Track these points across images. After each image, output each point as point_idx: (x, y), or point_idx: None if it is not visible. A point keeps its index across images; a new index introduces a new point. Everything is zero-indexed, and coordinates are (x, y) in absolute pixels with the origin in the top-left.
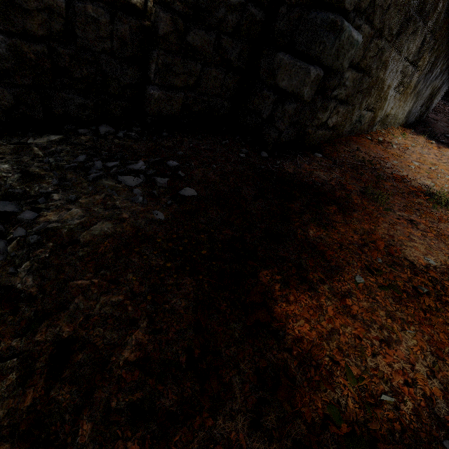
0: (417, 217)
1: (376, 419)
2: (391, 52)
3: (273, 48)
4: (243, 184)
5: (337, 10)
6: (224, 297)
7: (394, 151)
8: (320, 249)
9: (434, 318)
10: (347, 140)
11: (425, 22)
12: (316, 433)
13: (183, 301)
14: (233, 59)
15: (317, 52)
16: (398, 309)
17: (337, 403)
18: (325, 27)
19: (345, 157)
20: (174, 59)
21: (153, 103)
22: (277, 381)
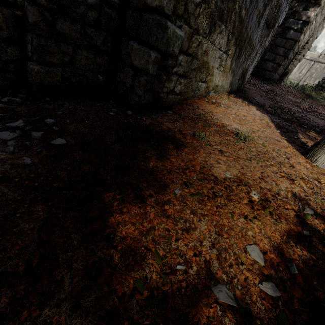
0: (226, 149)
1: (170, 282)
2: (208, 45)
3: (127, 37)
4: (106, 134)
5: (161, 13)
6: (71, 216)
7: (221, 108)
8: (154, 174)
9: (222, 210)
10: (191, 102)
11: (226, 27)
12: (125, 302)
13: (32, 224)
14: (99, 44)
15: (153, 41)
16: (200, 207)
17: (145, 277)
18: (155, 24)
19: (188, 113)
20: (47, 42)
21: (34, 75)
22: (102, 271)
